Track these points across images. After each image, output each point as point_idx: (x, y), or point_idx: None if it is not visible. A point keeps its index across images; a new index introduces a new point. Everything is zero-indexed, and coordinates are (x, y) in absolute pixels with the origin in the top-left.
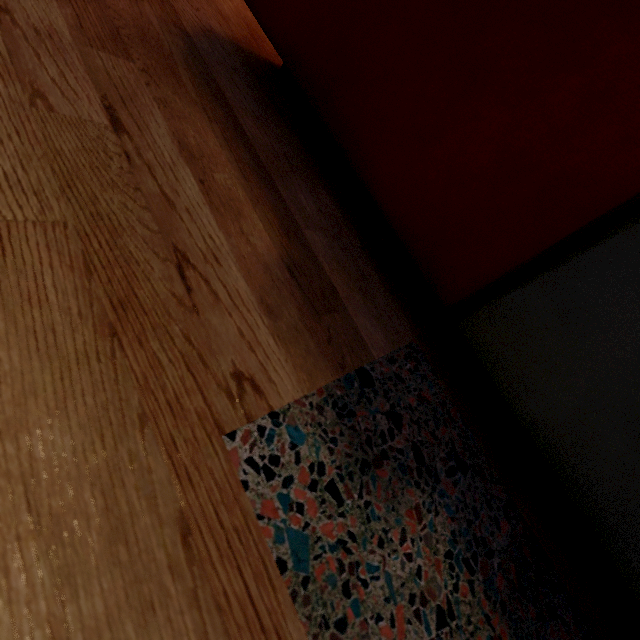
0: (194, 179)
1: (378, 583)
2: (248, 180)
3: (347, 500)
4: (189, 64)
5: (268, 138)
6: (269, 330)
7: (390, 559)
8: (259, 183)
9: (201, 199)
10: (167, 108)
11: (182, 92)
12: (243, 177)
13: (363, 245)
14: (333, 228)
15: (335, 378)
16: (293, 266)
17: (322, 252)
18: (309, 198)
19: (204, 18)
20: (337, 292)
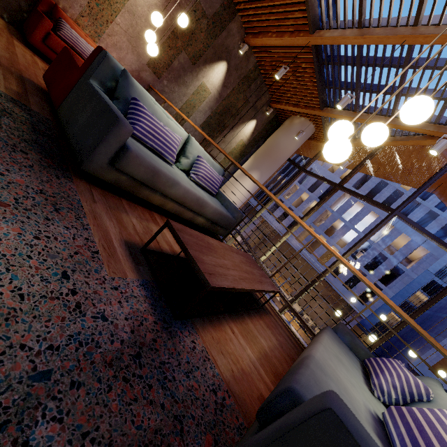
0: (3, 77)
1: (2, 101)
2: (19, 86)
3: (4, 98)
4: (18, 76)
5: (34, 91)
6: (4, 88)
7: (7, 104)
8: (22, 88)
9: (2, 78)
10: (5, 72)
11: (11, 75)
12: (18, 85)
13: (51, 111)
14: (41, 104)
15: (16, 99)
16: (20, 94)
17: (32, 100)
18: (38, 99)
19: (32, 79)
20: (30, 102)
